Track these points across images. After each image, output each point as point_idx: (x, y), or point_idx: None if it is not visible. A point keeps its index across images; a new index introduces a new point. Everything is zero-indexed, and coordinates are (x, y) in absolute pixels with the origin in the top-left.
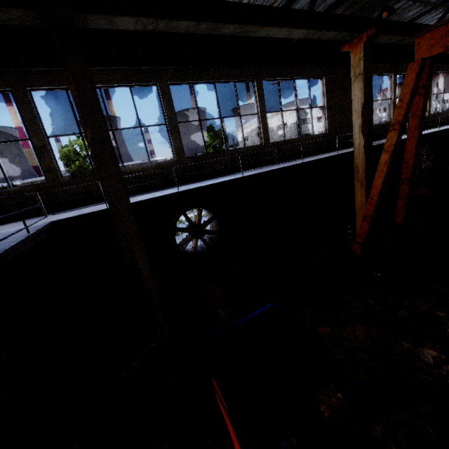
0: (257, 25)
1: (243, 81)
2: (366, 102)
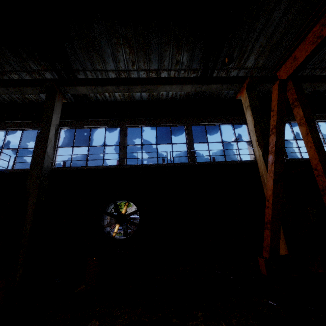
0: (153, 85)
1: (176, 125)
2: (257, 122)
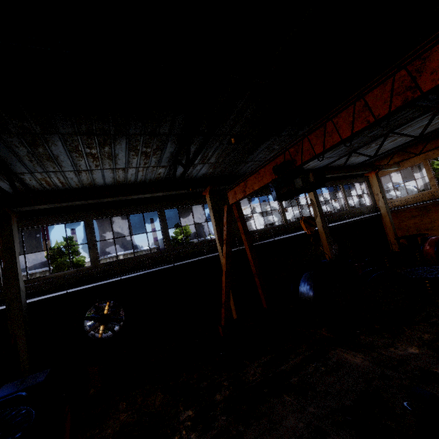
0: (125, 196)
1: (149, 211)
2: (217, 224)
